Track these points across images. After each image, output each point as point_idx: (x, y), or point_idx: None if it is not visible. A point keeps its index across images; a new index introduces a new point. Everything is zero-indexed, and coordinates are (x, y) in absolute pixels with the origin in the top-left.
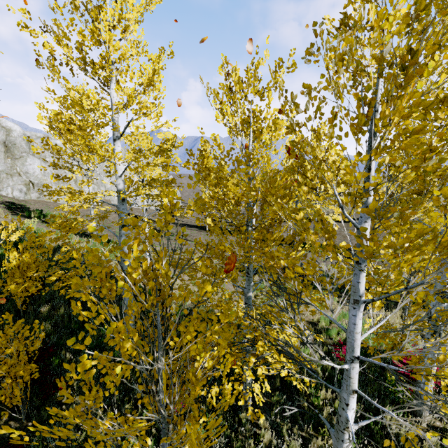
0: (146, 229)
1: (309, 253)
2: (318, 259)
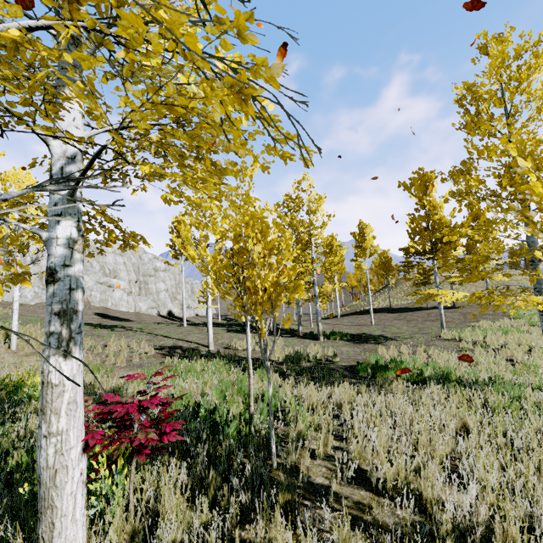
0: (15, 293)
1: (312, 341)
2: (315, 345)
